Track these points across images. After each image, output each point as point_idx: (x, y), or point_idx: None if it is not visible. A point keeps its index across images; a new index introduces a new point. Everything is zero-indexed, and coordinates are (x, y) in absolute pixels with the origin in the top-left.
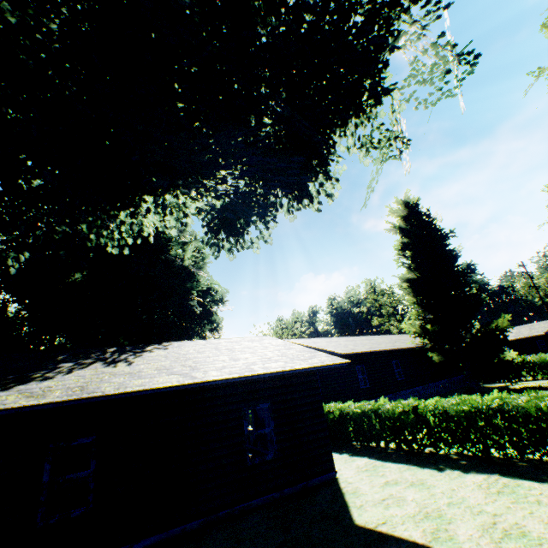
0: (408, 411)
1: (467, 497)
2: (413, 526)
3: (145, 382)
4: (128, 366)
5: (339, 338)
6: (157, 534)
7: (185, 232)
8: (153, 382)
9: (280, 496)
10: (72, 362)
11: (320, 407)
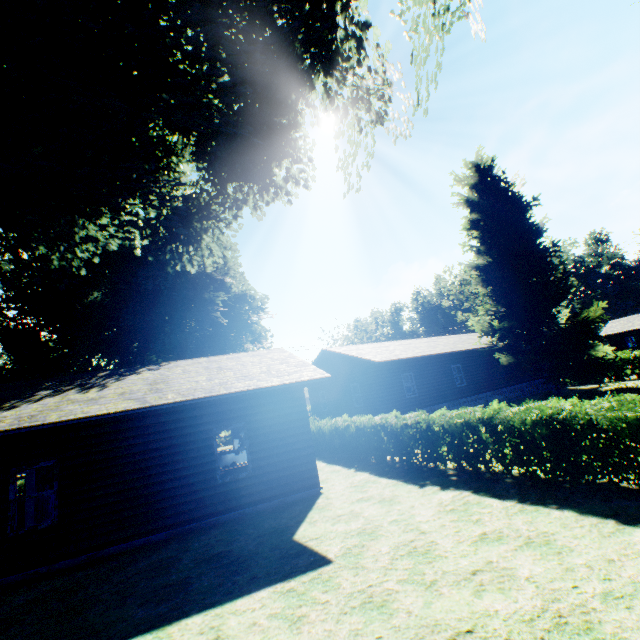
0: (410, 425)
1: (415, 515)
2: (338, 541)
3: (94, 409)
4: (98, 392)
5: (393, 342)
6: (123, 543)
7: None
8: (101, 408)
9: (252, 511)
10: (52, 390)
11: (306, 424)
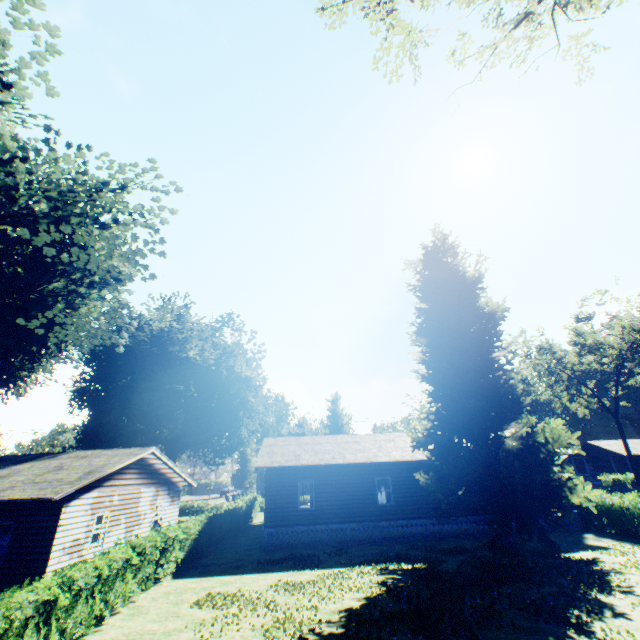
0: None
1: None
2: None
3: None
4: None
5: (345, 437)
6: None
7: (178, 335)
8: None
9: None
10: None
11: (55, 531)
